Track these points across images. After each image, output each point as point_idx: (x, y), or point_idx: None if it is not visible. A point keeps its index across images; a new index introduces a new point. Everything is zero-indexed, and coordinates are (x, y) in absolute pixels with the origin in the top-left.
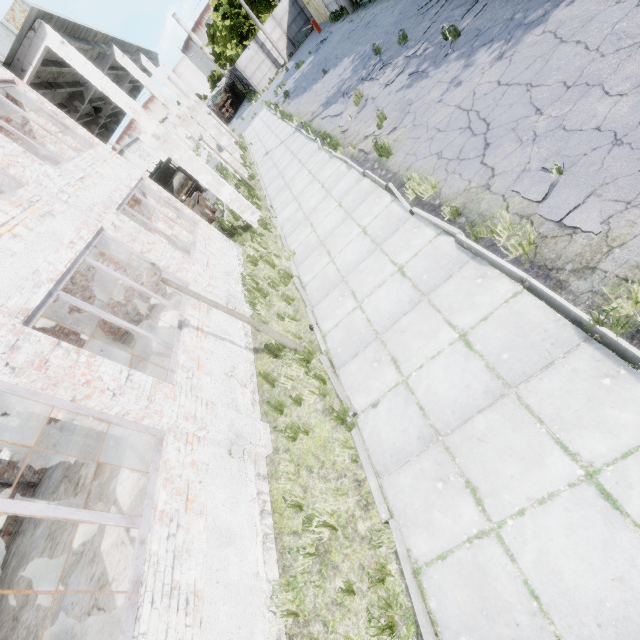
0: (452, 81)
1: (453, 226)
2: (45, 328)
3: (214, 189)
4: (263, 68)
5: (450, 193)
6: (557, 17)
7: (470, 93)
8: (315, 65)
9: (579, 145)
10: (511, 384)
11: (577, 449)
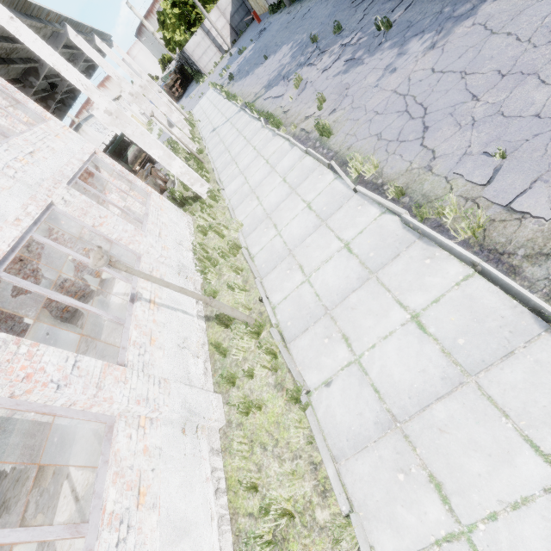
0: (387, 68)
1: (397, 205)
2: (2, 293)
3: (165, 163)
4: (209, 53)
5: (392, 173)
6: (486, 11)
7: (405, 79)
8: (256, 51)
9: (520, 131)
10: (470, 372)
11: (549, 450)
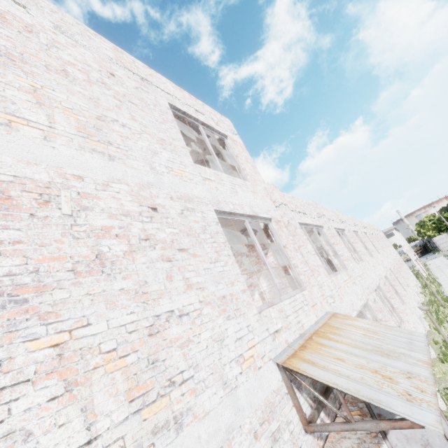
0: None
1: None
2: None
3: (416, 264)
4: (447, 243)
5: None
6: None
7: None
8: None
9: None
10: None
11: None
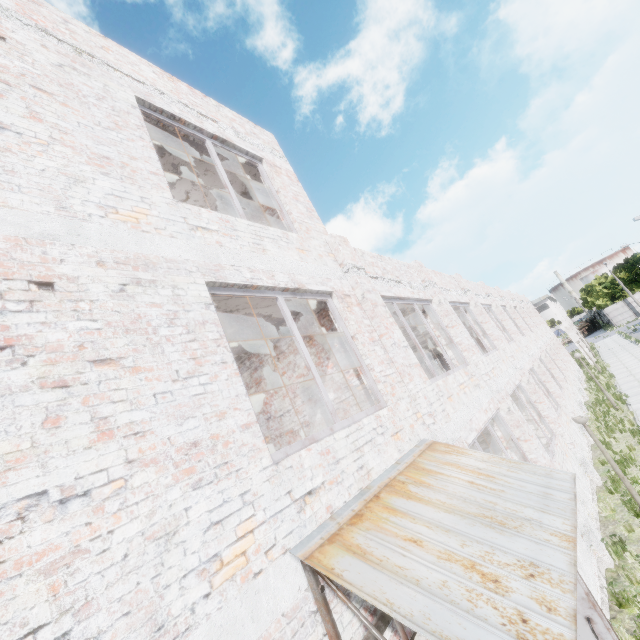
0: None
1: None
2: None
3: (579, 347)
4: (624, 315)
5: None
6: None
7: None
8: None
9: None
10: None
11: None
